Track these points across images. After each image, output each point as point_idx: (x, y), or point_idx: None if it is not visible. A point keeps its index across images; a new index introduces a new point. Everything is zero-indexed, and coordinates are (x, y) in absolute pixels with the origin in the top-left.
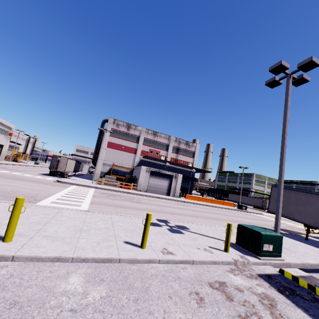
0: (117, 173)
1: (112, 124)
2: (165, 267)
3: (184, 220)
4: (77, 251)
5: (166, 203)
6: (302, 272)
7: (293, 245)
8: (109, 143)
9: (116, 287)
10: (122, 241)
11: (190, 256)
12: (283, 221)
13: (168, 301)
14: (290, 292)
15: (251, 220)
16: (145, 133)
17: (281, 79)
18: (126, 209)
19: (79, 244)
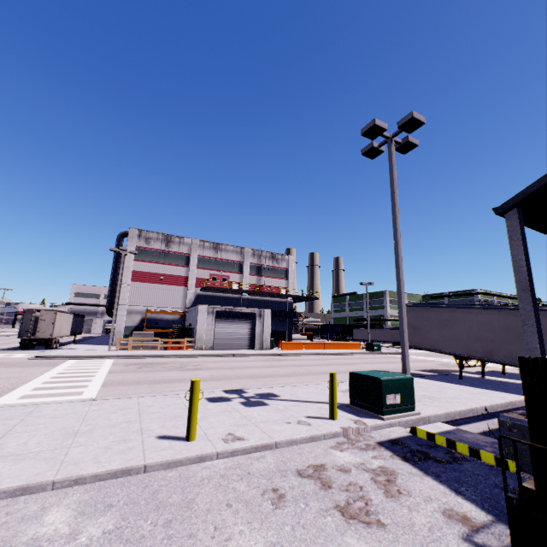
0: (157, 324)
1: (136, 239)
2: (227, 462)
3: (274, 384)
4: (64, 469)
5: (247, 362)
6: (446, 426)
7: (440, 390)
8: (136, 274)
9: (134, 512)
10: (155, 436)
11: (272, 437)
12: (435, 357)
13: (224, 512)
14: (421, 457)
15: (386, 364)
16: (200, 248)
17: (381, 146)
18: (171, 384)
19: (69, 458)
